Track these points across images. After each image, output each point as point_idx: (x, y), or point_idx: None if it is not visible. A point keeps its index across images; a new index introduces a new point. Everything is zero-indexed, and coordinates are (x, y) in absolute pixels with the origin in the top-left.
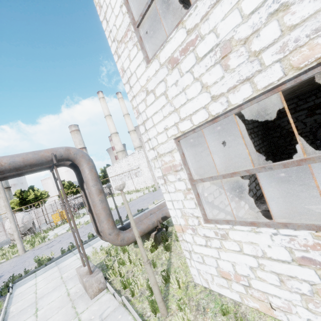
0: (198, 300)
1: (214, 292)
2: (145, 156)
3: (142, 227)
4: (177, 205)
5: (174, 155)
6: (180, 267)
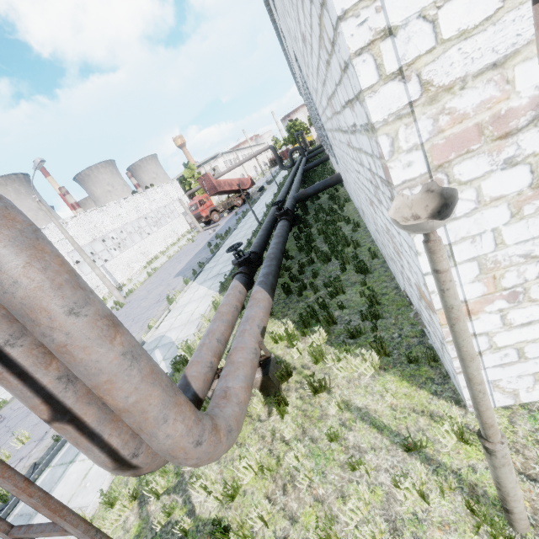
0: (533, 438)
1: (534, 404)
2: (67, 237)
3: (246, 375)
4: (469, 252)
5: (514, 75)
6: (394, 404)
